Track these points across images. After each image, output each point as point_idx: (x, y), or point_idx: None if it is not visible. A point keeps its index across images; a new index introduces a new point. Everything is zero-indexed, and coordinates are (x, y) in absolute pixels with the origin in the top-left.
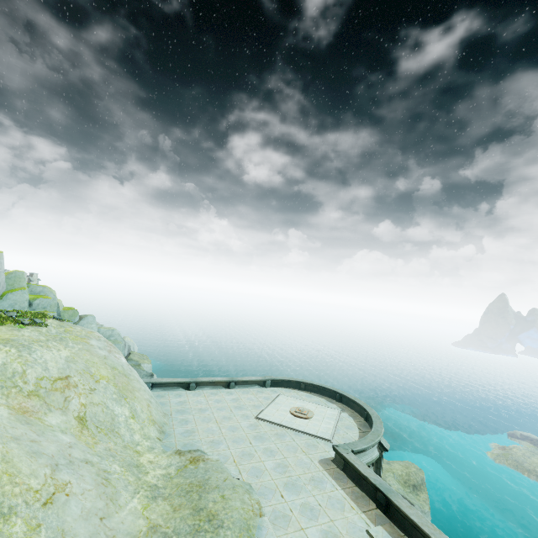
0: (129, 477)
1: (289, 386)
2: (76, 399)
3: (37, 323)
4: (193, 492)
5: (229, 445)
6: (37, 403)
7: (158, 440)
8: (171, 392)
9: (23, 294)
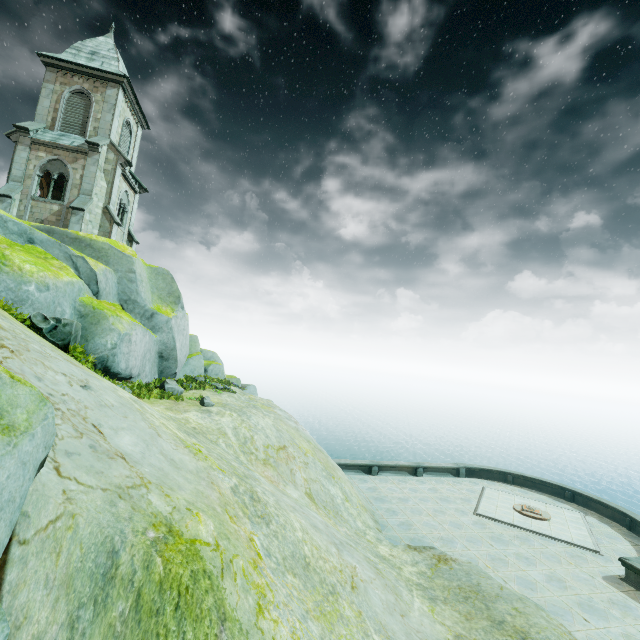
0: (391, 571)
1: (489, 477)
2: (299, 473)
3: (226, 388)
4: (472, 598)
5: (466, 545)
6: (274, 474)
7: (378, 530)
8: (353, 477)
9: (200, 359)
